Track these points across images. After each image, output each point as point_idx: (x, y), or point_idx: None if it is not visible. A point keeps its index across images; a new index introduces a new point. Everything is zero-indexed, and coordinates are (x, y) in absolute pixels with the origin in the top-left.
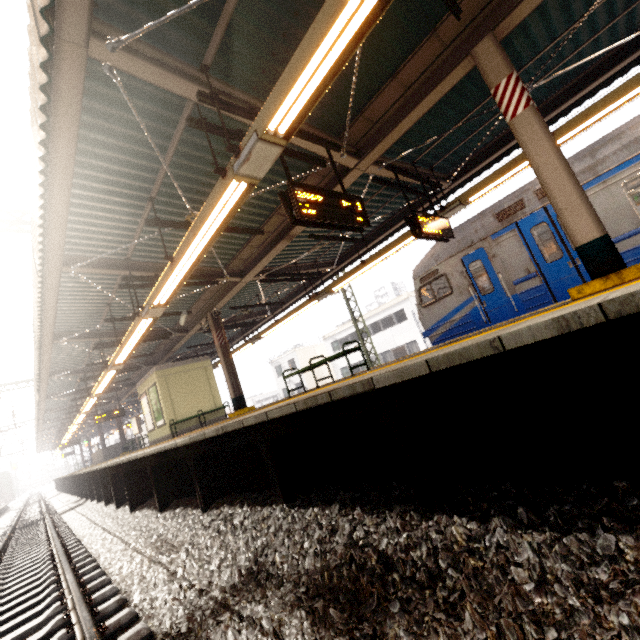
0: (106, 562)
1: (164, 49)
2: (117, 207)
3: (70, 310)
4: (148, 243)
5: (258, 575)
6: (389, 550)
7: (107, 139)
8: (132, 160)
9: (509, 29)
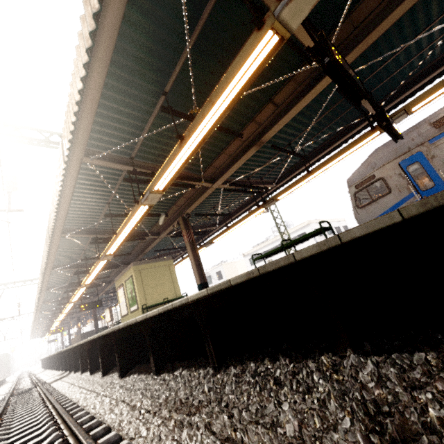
0: (114, 424)
1: None
2: (135, 102)
3: (78, 208)
4: (150, 144)
5: None
6: None
7: (144, 22)
8: (158, 49)
9: None
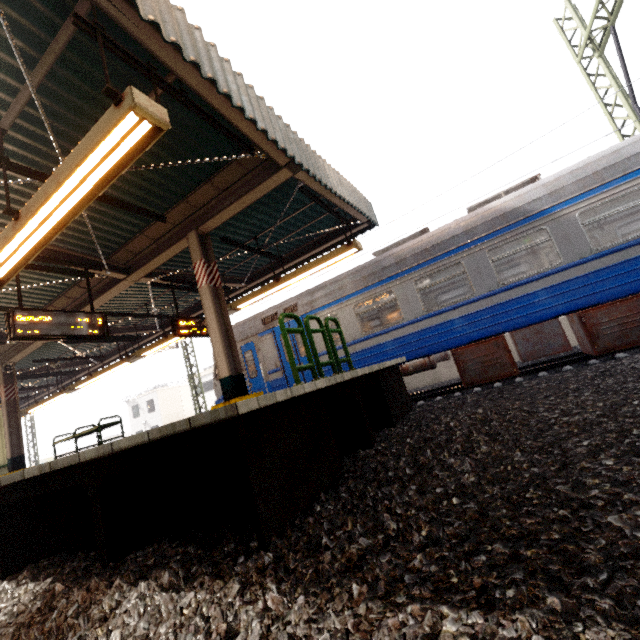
0: None
1: None
2: None
3: None
4: None
5: None
6: None
7: None
8: None
9: (211, 229)
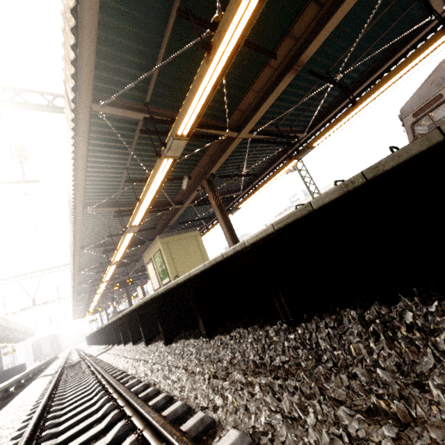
0: (174, 392)
1: None
2: (143, 16)
3: (96, 177)
4: (165, 82)
5: None
6: None
7: None
8: None
9: None
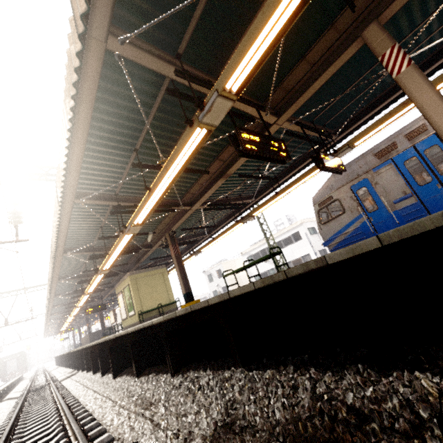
0: (99, 415)
1: (153, 45)
2: (113, 157)
3: (76, 232)
4: (131, 182)
5: (232, 426)
6: (357, 403)
7: (111, 109)
8: (125, 123)
9: (388, 17)
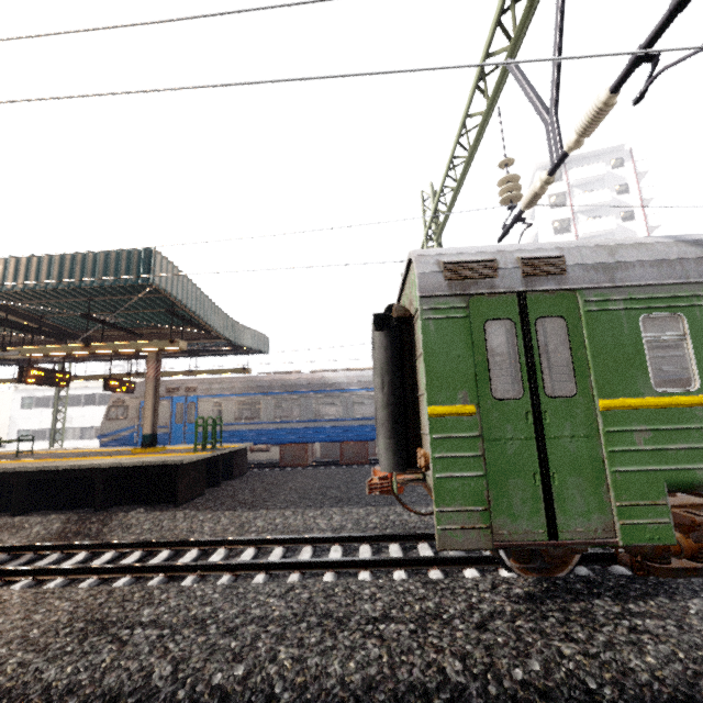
0: None
1: None
2: None
3: None
4: None
5: None
6: None
7: None
8: None
9: None
